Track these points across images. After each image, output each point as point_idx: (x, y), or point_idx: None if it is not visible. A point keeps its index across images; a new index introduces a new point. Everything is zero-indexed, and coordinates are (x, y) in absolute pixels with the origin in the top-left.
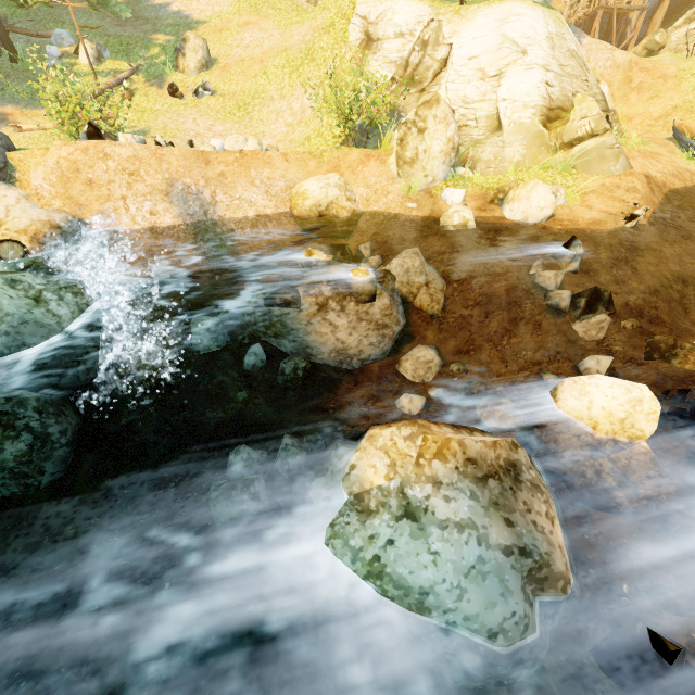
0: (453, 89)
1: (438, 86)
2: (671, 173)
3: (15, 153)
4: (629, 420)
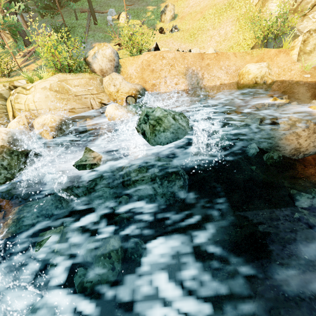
0: None
1: (315, 11)
2: None
3: (122, 59)
4: None
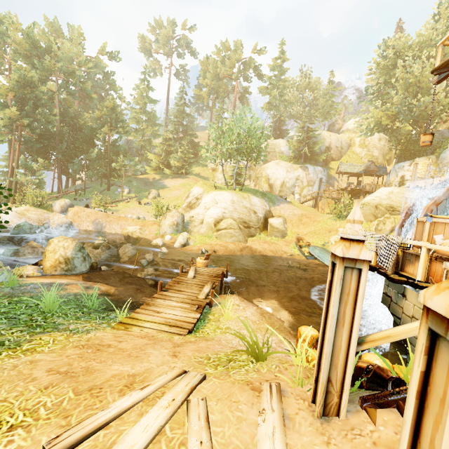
0: (197, 211)
1: (194, 209)
2: (271, 250)
3: (71, 208)
4: None
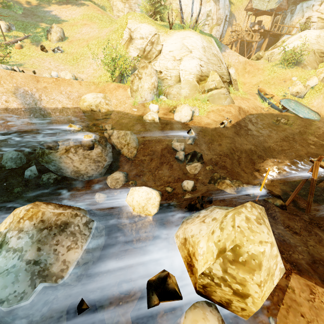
0: (162, 63)
1: (156, 61)
2: (252, 107)
3: None
4: (145, 207)
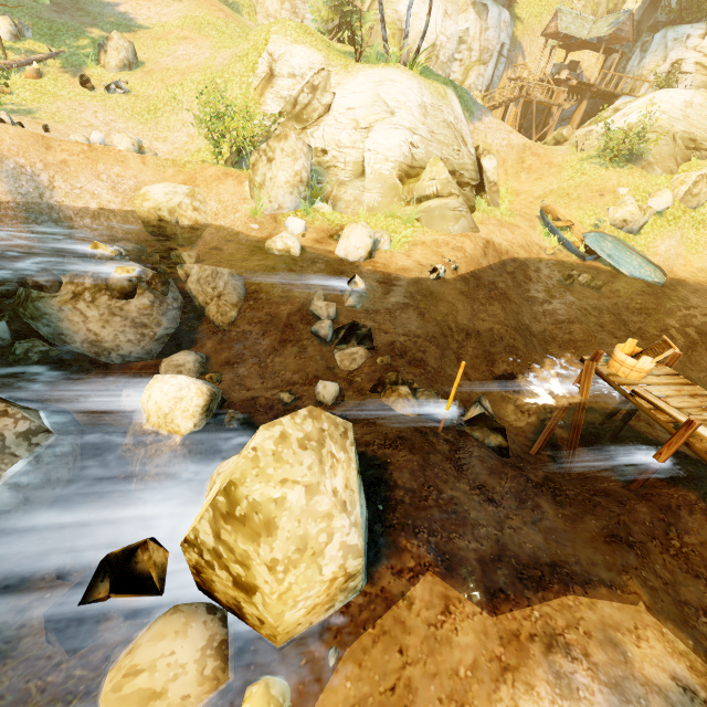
0: (329, 132)
1: (317, 127)
2: (520, 244)
3: None
4: (170, 415)
